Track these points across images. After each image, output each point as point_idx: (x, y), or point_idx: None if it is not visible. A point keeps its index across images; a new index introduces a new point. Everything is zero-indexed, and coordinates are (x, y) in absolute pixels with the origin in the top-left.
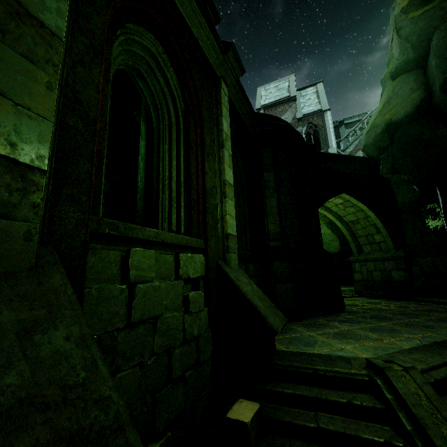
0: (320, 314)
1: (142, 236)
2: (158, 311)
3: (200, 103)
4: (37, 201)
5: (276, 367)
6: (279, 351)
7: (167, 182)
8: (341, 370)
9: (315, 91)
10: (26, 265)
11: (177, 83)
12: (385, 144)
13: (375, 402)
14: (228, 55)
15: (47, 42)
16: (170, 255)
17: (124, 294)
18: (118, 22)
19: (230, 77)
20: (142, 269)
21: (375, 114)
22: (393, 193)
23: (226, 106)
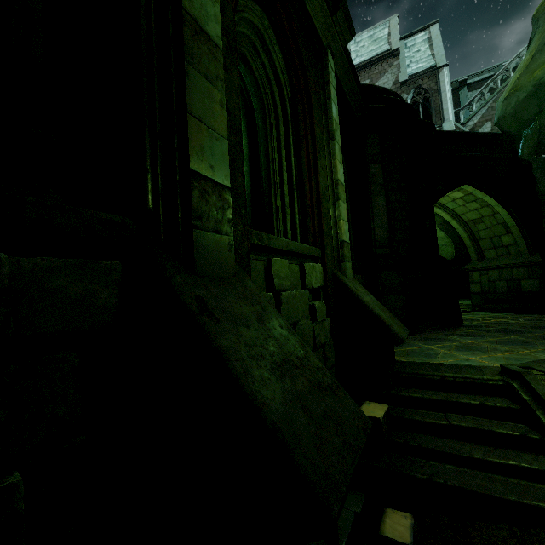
0: (435, 329)
1: (278, 246)
2: (296, 318)
3: (308, 87)
4: (229, 217)
5: (400, 374)
6: (399, 362)
7: (279, 186)
8: (472, 376)
9: (427, 39)
10: (232, 271)
11: (282, 64)
12: (531, 114)
13: (510, 404)
14: (337, 15)
15: (214, 57)
16: (296, 265)
17: (272, 301)
18: (235, 3)
19: (337, 45)
20: (282, 278)
21: (519, 70)
22: (533, 181)
23: (333, 85)
